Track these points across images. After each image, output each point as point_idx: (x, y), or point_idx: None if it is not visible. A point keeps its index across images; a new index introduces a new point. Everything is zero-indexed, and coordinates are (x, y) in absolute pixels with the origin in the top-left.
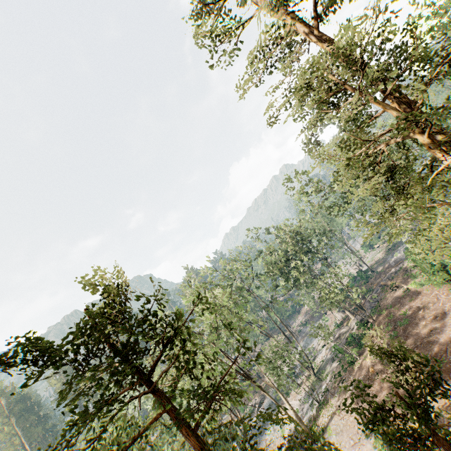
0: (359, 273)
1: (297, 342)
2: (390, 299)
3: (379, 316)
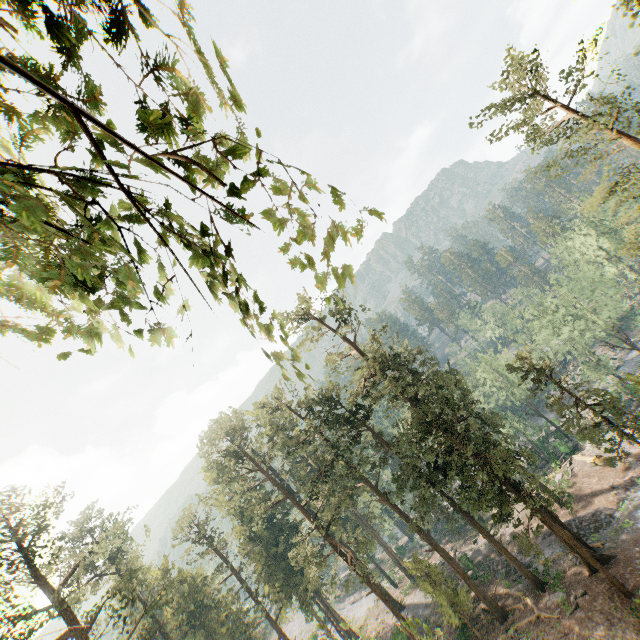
0: None
1: None
2: None
3: None
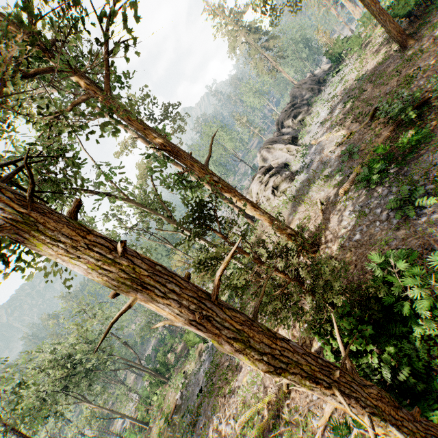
0: (166, 330)
1: None
2: (135, 416)
3: (125, 436)
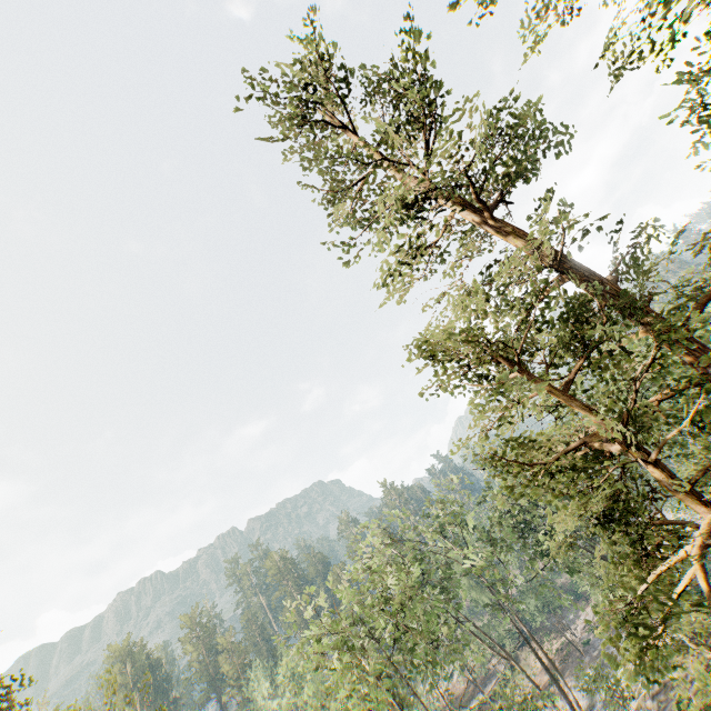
0: None
1: (565, 683)
2: None
3: None
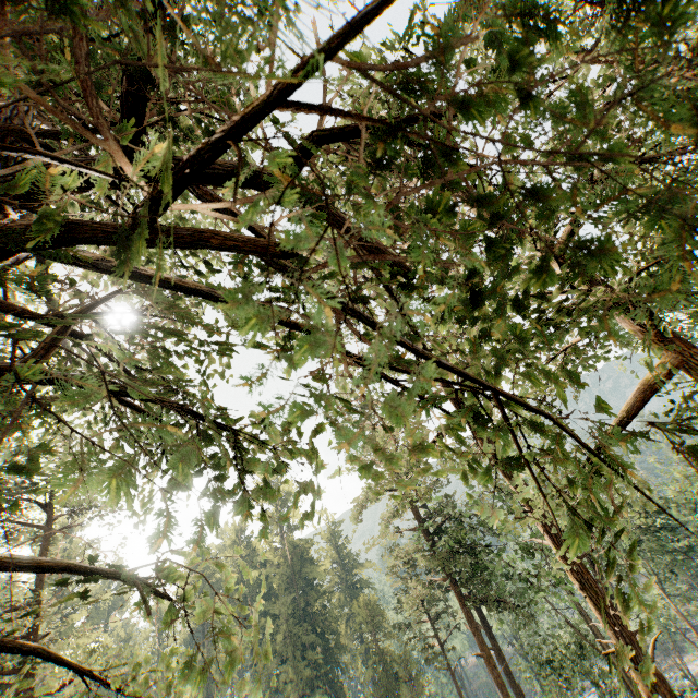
0: None
1: None
2: None
3: None
